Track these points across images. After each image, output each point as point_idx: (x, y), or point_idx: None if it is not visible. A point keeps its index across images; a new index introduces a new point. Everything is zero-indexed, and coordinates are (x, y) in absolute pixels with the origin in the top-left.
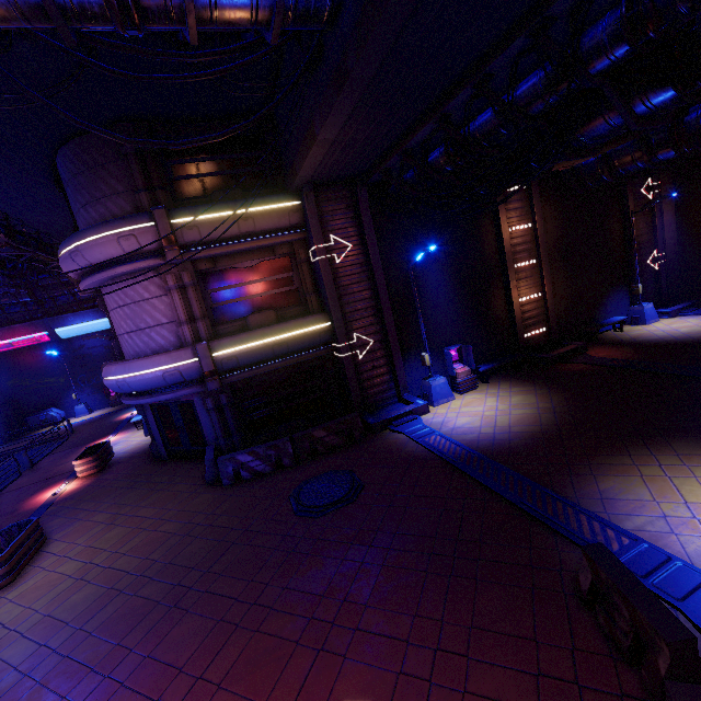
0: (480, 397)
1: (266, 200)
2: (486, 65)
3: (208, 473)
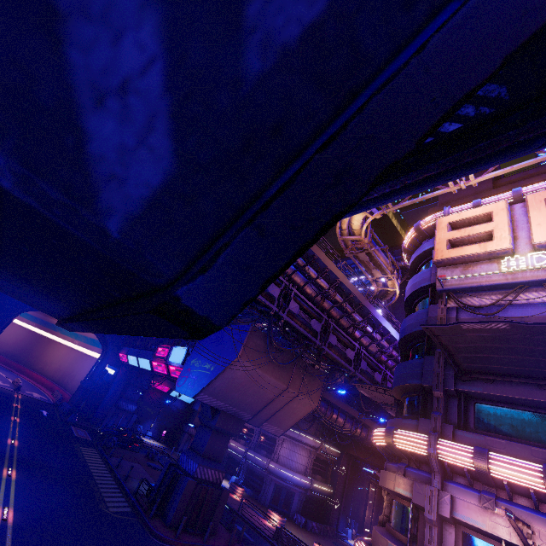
0: None
1: (336, 448)
2: None
3: (303, 523)
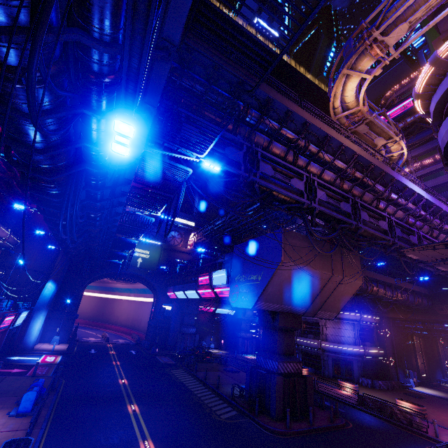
0: (423, 388)
1: (374, 316)
2: (444, 322)
3: (370, 384)
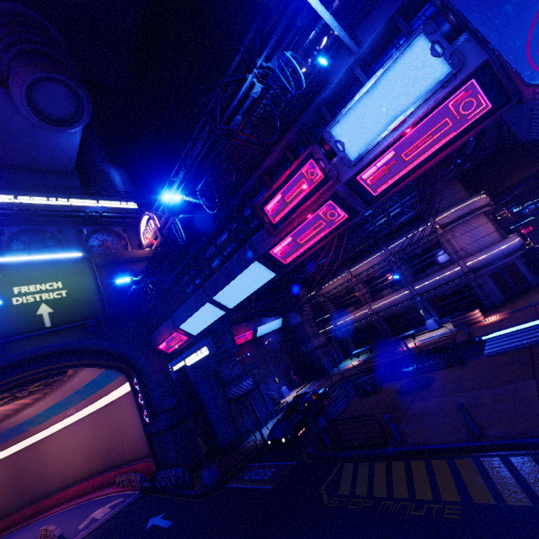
0: None
1: None
2: None
3: None
